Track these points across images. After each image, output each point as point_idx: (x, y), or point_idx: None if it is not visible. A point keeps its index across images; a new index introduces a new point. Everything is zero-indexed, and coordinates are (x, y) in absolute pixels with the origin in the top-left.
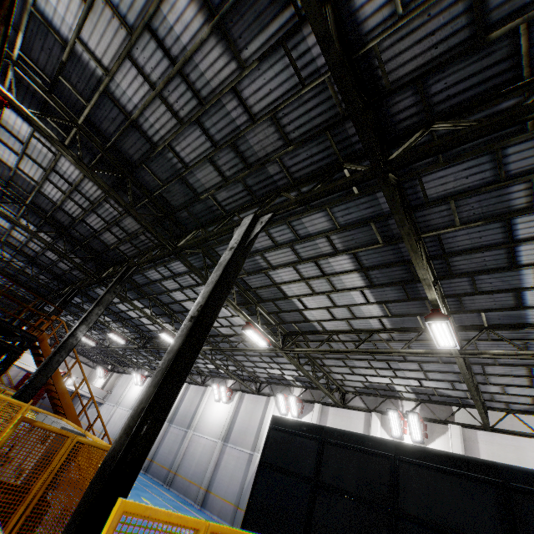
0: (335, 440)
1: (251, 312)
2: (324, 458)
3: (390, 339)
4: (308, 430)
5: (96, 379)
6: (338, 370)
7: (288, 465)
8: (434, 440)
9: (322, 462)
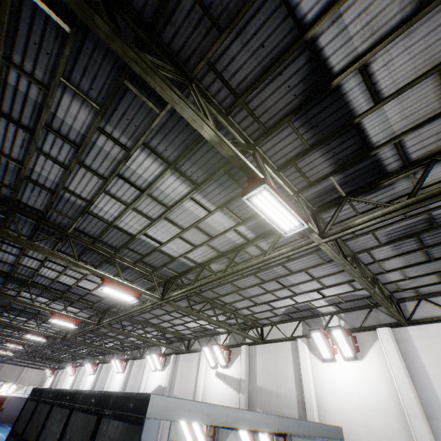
0: (42, 398)
1: (69, 301)
2: (34, 415)
3: None
4: (38, 394)
5: (47, 379)
6: (165, 325)
7: (19, 428)
8: (234, 361)
9: (31, 419)
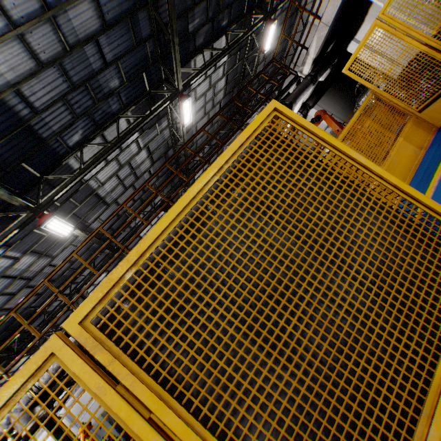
0: None
1: None
2: None
3: None
4: None
5: None
6: None
7: None
8: None
9: None
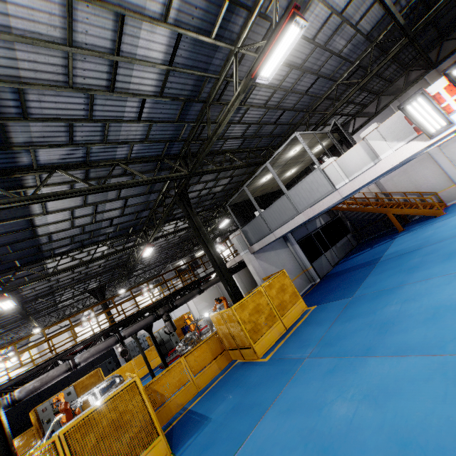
0: None
1: None
2: None
3: (2, 334)
4: None
5: None
6: None
7: None
8: (24, 355)
9: None
